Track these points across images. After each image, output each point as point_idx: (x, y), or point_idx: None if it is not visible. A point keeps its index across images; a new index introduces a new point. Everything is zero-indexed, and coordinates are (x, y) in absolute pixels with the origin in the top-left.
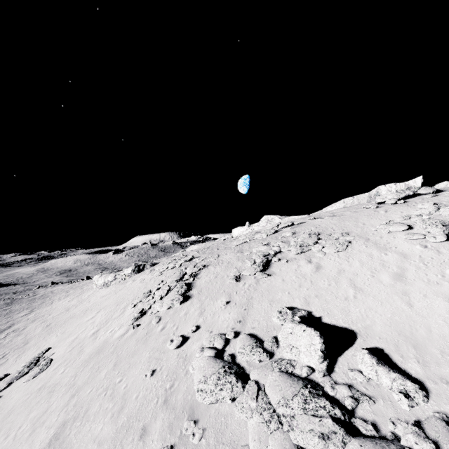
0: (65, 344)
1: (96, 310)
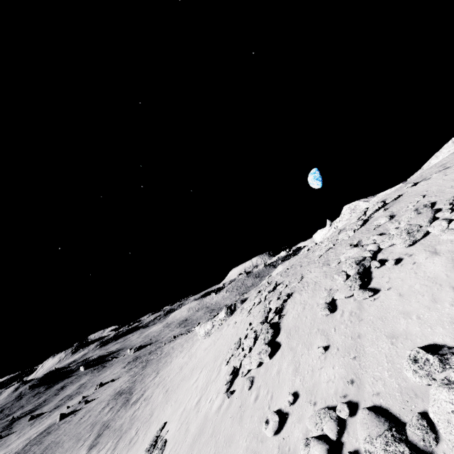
0: (176, 418)
1: (199, 369)
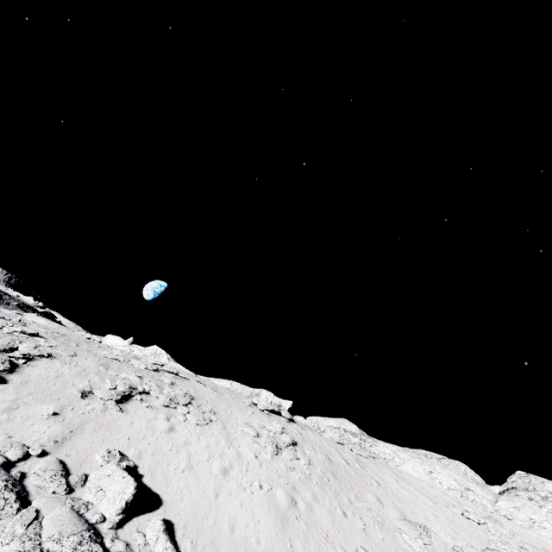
0: None
1: None
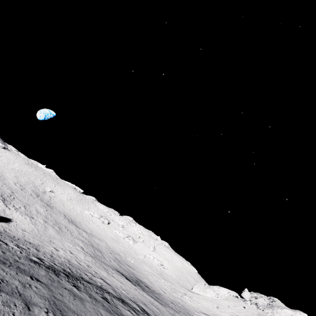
0: None
1: None
